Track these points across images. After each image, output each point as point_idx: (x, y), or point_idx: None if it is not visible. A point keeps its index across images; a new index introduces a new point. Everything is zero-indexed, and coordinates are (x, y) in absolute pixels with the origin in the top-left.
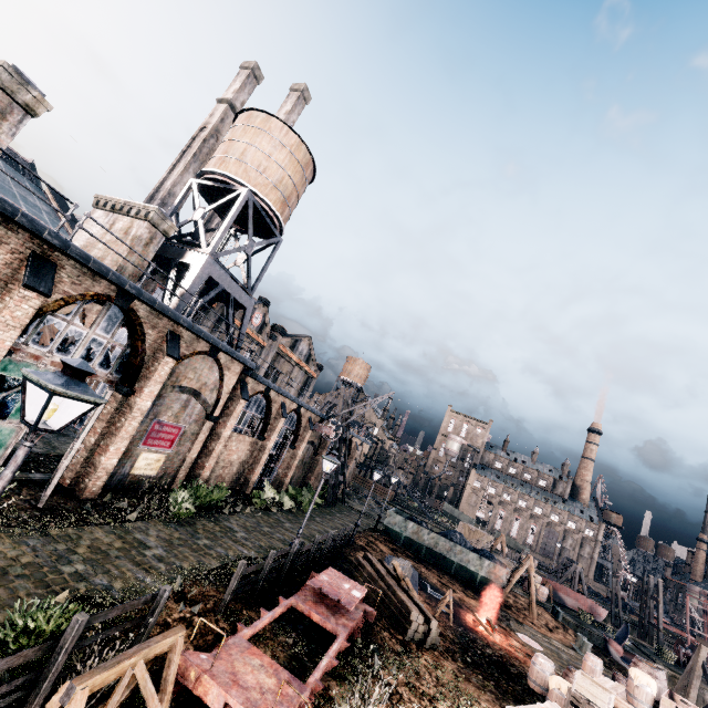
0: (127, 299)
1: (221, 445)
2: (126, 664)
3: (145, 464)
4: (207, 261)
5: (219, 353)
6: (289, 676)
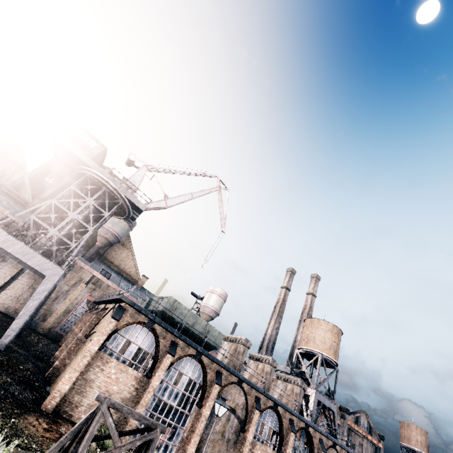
0: (307, 427)
1: None
2: None
3: None
4: (315, 392)
5: (336, 445)
6: None
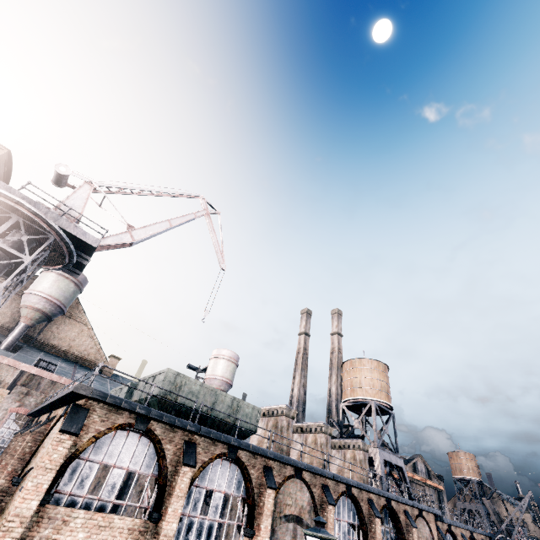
0: (389, 501)
1: None
2: None
3: None
4: (379, 451)
5: (422, 512)
6: None
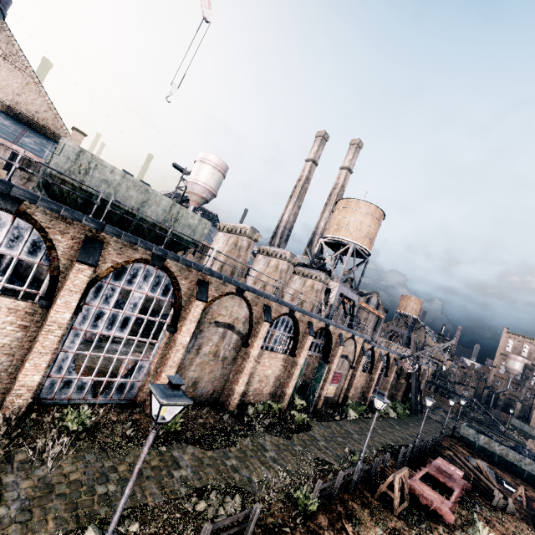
0: (328, 326)
1: (356, 380)
2: (401, 474)
3: (330, 391)
4: (339, 286)
5: (354, 336)
6: (441, 496)
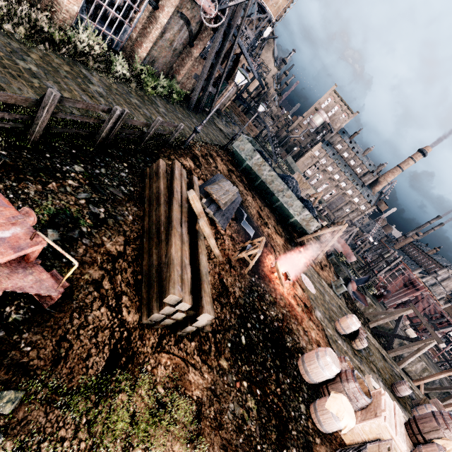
0: None
1: None
2: None
3: None
4: None
5: None
6: None
